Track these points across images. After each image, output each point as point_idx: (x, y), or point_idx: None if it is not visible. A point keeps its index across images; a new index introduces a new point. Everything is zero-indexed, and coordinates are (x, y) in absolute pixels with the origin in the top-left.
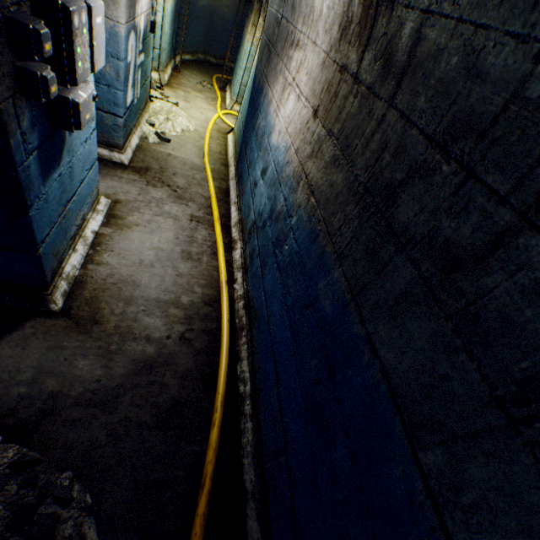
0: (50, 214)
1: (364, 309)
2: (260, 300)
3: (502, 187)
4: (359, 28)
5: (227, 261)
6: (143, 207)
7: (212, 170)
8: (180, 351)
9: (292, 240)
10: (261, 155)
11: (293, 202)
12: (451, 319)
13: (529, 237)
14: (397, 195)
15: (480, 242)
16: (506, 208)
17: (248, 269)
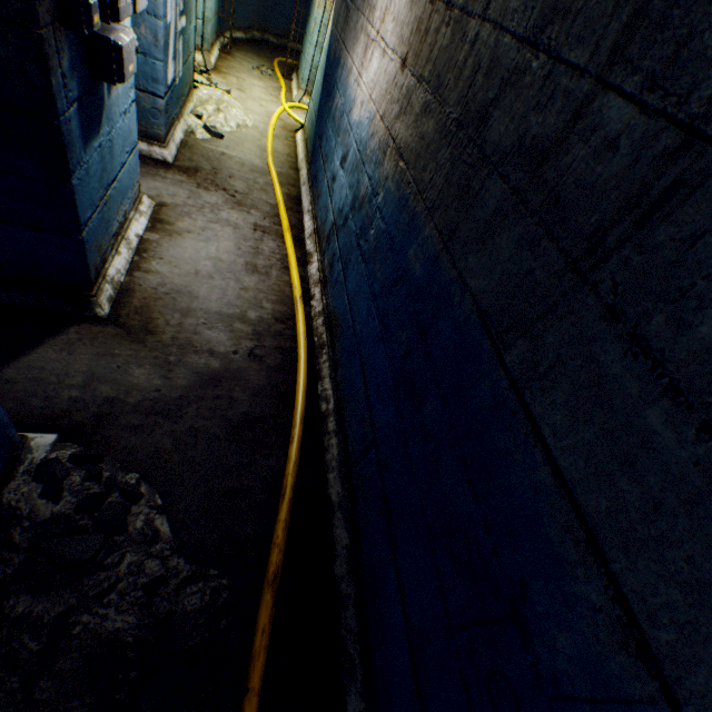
0: (91, 193)
1: (455, 251)
2: (343, 307)
3: (582, 60)
4: None
5: (301, 277)
6: (194, 213)
7: (278, 174)
8: (250, 367)
9: (379, 221)
10: (339, 141)
11: (379, 177)
12: (536, 213)
13: (602, 98)
14: (490, 115)
15: (563, 125)
16: (585, 79)
17: (327, 281)
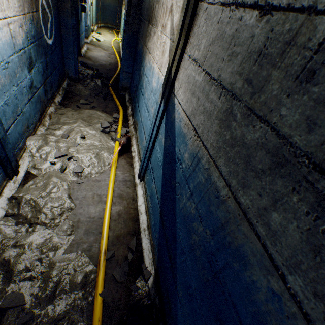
0: (81, 31)
1: None
2: None
3: None
4: None
5: (120, 60)
6: (96, 50)
7: (114, 48)
8: (109, 66)
9: None
10: None
11: None
12: None
13: None
14: None
15: None
16: None
17: None
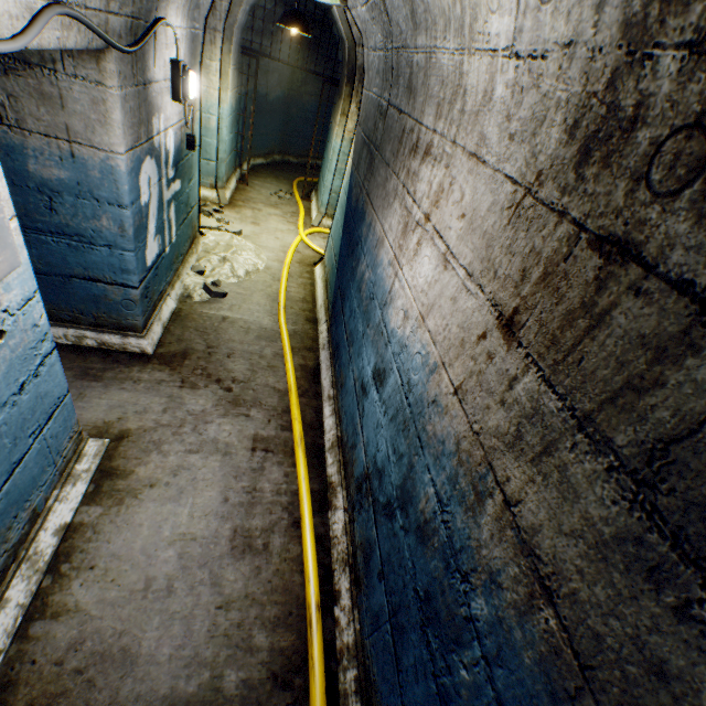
0: None
1: None
2: None
3: None
4: (702, 140)
5: (319, 537)
6: (167, 439)
7: (291, 335)
8: None
9: (483, 678)
10: (369, 335)
11: (467, 537)
12: None
13: None
14: None
15: None
16: None
17: (361, 583)
